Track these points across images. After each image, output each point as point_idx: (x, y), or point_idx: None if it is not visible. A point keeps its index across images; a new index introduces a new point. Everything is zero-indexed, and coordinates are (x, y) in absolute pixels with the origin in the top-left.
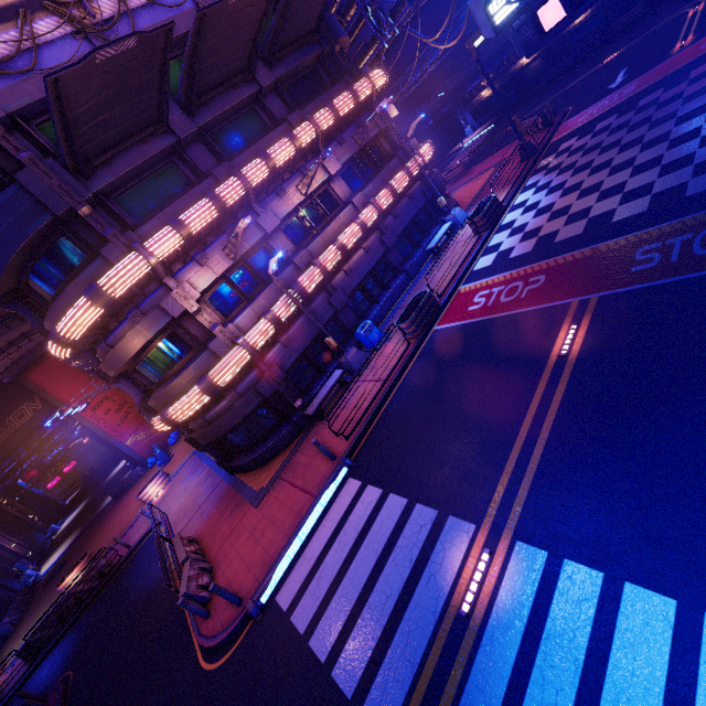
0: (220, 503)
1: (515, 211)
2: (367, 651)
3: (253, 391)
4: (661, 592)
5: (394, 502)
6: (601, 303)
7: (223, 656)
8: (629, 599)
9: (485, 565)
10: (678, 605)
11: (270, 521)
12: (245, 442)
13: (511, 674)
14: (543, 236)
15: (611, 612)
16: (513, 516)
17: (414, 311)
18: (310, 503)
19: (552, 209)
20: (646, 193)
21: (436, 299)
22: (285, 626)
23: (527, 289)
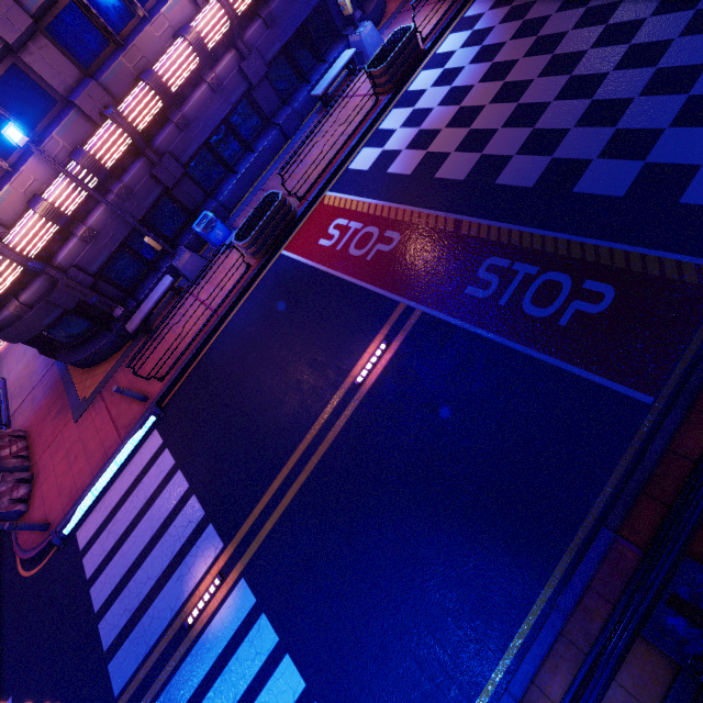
0: (49, 395)
1: (432, 70)
2: (124, 619)
3: (46, 301)
4: (301, 674)
5: (179, 482)
6: (419, 326)
7: (33, 569)
8: (283, 668)
9: (216, 588)
10: (305, 688)
11: (84, 447)
12: (64, 341)
13: (198, 685)
14: (431, 155)
15: (269, 672)
16: (249, 552)
17: (257, 226)
18: (116, 446)
19: (463, 100)
20: (550, 151)
21: (292, 206)
22: (78, 564)
23: (377, 249)
